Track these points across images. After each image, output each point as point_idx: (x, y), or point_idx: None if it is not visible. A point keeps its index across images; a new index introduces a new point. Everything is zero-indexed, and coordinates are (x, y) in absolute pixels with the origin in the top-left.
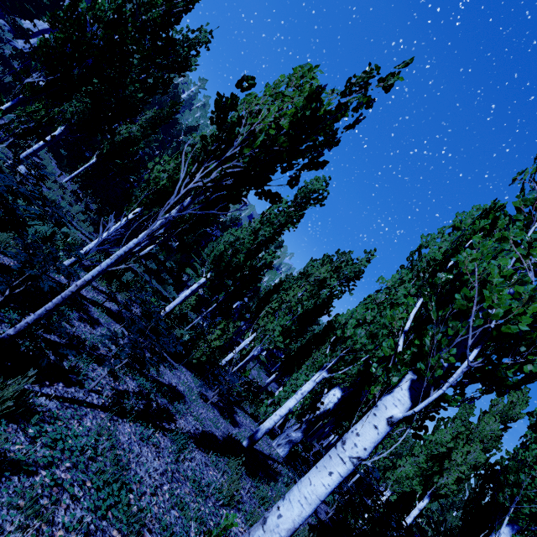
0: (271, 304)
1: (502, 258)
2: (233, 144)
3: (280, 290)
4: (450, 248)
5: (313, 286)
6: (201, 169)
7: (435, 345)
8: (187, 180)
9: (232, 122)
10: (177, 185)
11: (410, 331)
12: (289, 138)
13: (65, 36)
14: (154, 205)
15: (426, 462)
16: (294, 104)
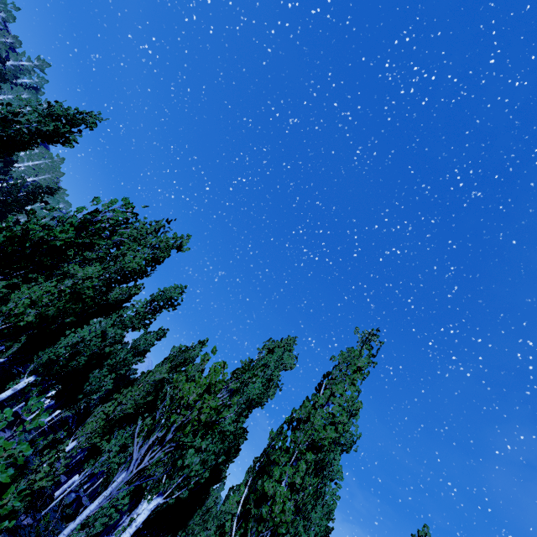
0: (104, 407)
1: (282, 485)
2: (171, 428)
3: (105, 366)
4: (264, 451)
5: (151, 385)
6: (150, 452)
7: (252, 535)
8: (139, 461)
9: (170, 404)
10: (130, 465)
11: (241, 515)
12: (204, 427)
13: (1, 251)
14: (5, 337)
15: (215, 532)
16: (209, 405)
